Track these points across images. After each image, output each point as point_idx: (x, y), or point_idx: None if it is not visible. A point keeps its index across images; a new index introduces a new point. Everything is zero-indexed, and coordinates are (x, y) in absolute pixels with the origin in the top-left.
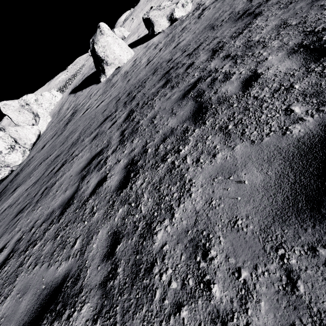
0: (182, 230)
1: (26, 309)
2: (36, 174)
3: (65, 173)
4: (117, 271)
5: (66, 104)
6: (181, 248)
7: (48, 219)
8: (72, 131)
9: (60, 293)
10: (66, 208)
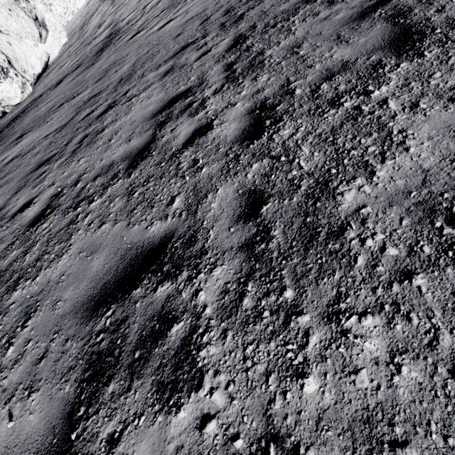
0: (396, 191)
1: (104, 269)
2: (58, 118)
3: (120, 118)
4: (271, 234)
5: (96, 17)
6: (399, 211)
7: (106, 173)
8: (114, 62)
9: (163, 254)
10: (138, 160)
